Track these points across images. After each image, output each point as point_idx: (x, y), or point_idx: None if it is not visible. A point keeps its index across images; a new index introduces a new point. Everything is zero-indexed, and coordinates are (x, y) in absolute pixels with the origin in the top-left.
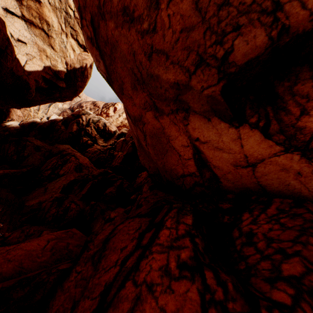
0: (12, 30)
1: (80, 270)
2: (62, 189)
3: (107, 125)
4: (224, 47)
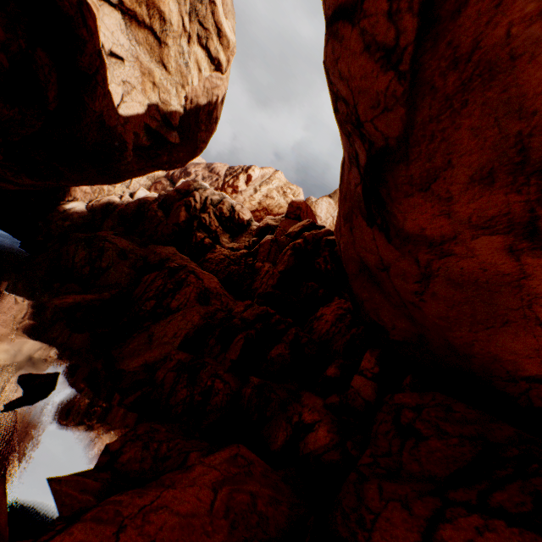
0: (101, 32)
1: None
2: (185, 342)
3: (237, 209)
4: None
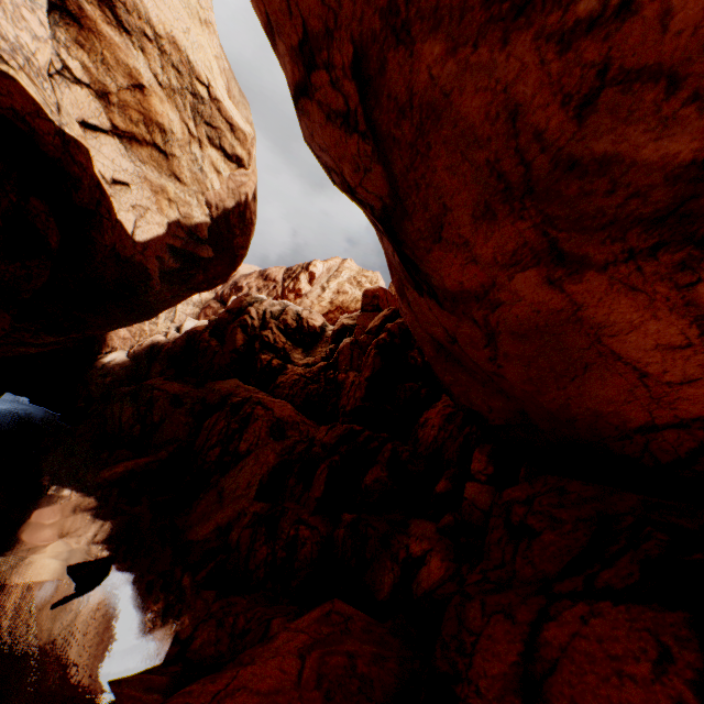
0: (100, 163)
1: None
2: (260, 489)
3: (304, 316)
4: None
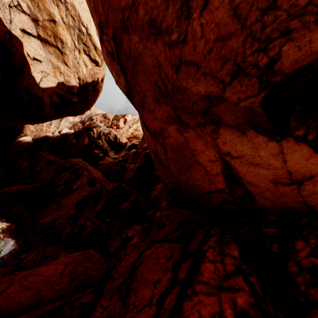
0: (28, 49)
1: (106, 304)
2: (76, 205)
3: (118, 137)
4: (268, 55)
